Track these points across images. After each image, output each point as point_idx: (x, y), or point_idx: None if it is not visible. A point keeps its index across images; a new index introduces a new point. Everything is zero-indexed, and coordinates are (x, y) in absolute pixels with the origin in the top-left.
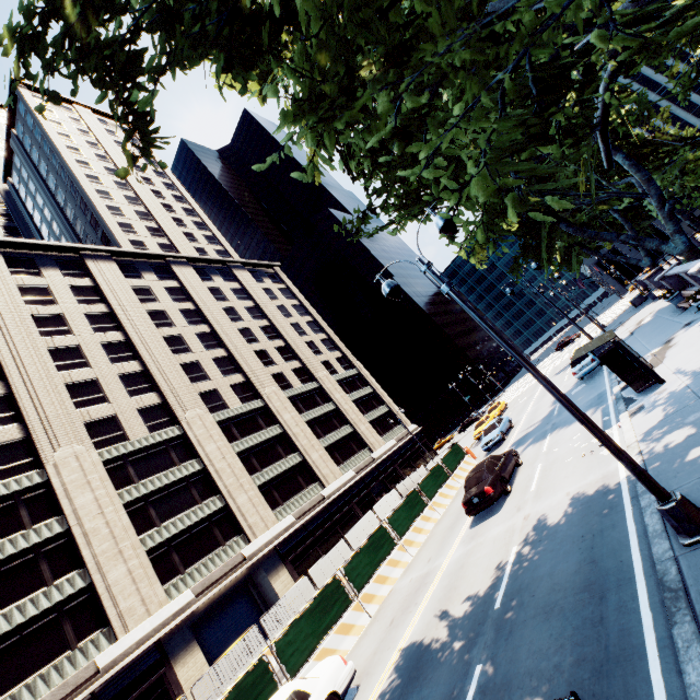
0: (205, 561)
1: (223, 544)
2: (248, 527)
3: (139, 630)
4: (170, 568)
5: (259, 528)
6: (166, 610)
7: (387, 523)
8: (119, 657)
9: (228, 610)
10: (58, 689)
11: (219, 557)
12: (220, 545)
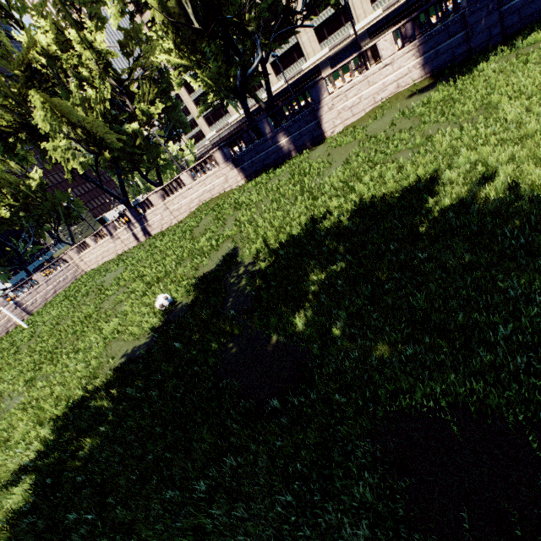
0: (335, 35)
1: (344, 25)
2: (356, 17)
3: (312, 60)
4: (323, 36)
5: (361, 18)
6: (319, 55)
7: (352, 61)
8: (307, 68)
9: (347, 54)
10: (294, 73)
11: (341, 33)
12: (343, 26)
